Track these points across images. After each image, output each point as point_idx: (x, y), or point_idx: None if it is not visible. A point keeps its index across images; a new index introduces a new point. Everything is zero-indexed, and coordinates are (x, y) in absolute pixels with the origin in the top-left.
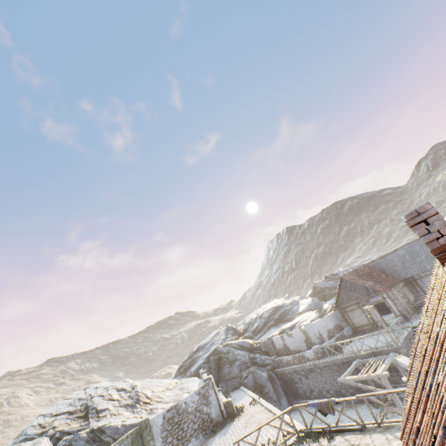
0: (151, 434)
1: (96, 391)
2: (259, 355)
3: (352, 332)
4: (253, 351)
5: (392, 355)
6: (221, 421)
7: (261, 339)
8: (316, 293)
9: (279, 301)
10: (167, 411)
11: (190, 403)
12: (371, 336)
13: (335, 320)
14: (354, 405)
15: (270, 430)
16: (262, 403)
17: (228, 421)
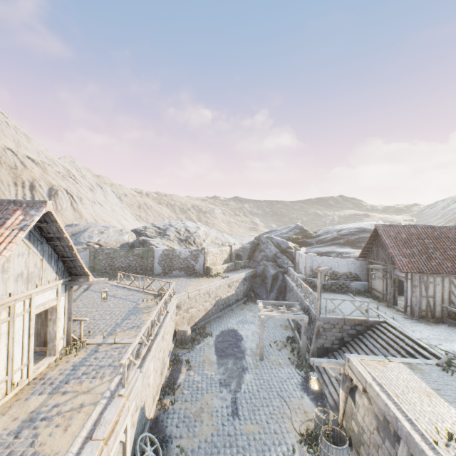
0: (153, 255)
1: (180, 225)
2: (285, 258)
3: (364, 289)
4: (284, 253)
5: (302, 316)
6: (200, 274)
7: (313, 249)
8: None
9: None
10: (166, 250)
11: (183, 254)
12: (359, 302)
13: (354, 268)
14: (166, 299)
15: (184, 289)
16: (220, 280)
17: (201, 276)
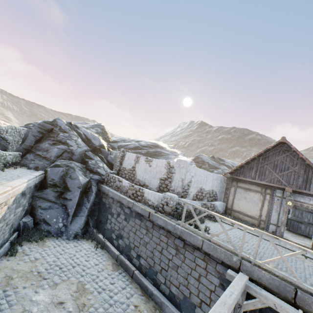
0: None
1: None
2: (99, 160)
3: (222, 211)
4: (97, 152)
5: None
6: None
7: None
8: (196, 162)
9: (163, 144)
10: None
11: None
12: (258, 236)
13: (216, 185)
14: None
15: None
16: None
17: None
